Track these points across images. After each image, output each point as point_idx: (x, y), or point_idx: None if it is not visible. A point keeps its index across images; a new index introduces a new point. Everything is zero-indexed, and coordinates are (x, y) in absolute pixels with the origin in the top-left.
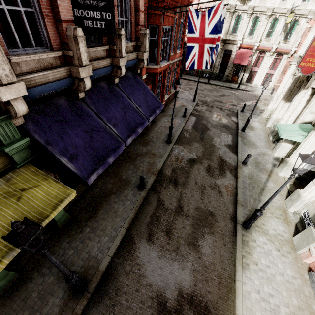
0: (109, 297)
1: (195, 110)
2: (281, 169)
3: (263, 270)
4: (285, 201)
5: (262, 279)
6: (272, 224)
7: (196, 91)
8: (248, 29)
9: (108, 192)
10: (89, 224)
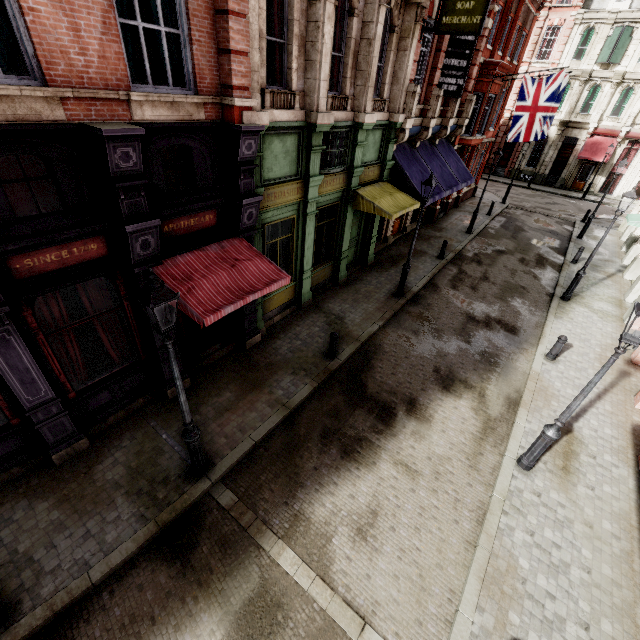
0: (422, 305)
1: (504, 212)
2: (628, 269)
3: (578, 323)
4: (624, 295)
5: (575, 326)
6: (599, 304)
7: (509, 187)
8: (612, 106)
9: (404, 255)
10: (393, 269)
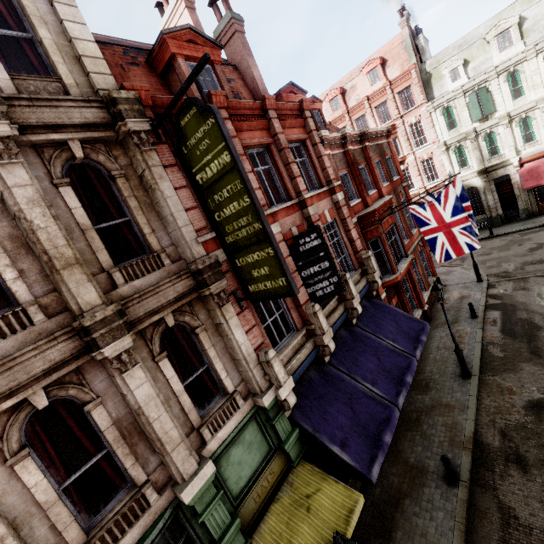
0: None
1: (490, 297)
2: None
3: None
4: None
5: None
6: None
7: (474, 266)
8: (519, 138)
9: (396, 494)
10: None
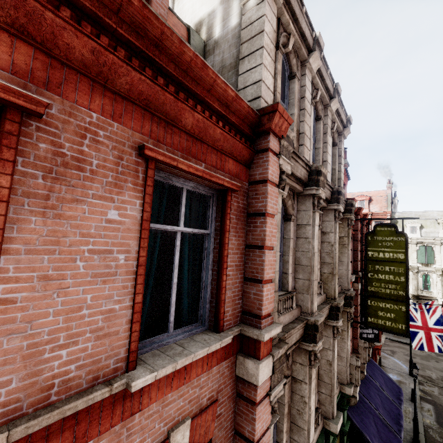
0: None
1: (422, 391)
2: None
3: None
4: None
5: None
6: None
7: (410, 361)
8: None
9: None
10: None
